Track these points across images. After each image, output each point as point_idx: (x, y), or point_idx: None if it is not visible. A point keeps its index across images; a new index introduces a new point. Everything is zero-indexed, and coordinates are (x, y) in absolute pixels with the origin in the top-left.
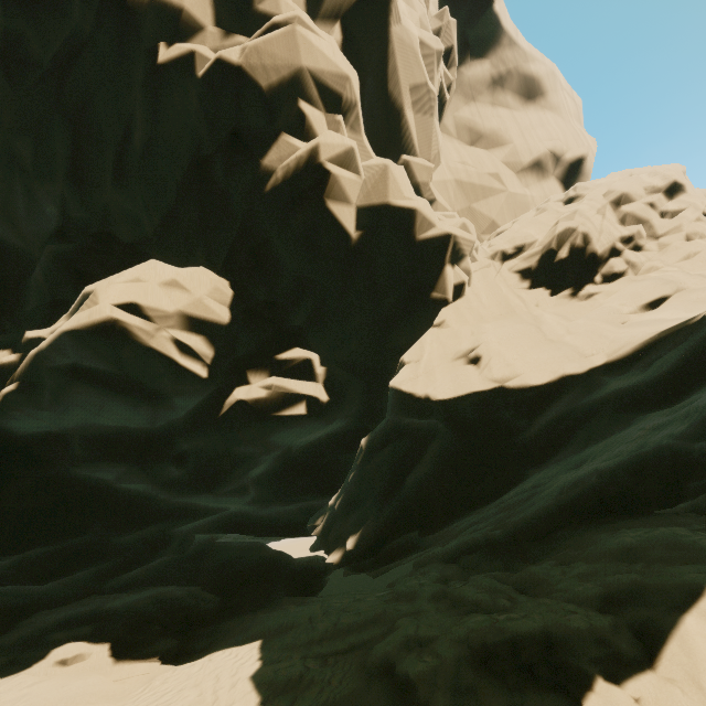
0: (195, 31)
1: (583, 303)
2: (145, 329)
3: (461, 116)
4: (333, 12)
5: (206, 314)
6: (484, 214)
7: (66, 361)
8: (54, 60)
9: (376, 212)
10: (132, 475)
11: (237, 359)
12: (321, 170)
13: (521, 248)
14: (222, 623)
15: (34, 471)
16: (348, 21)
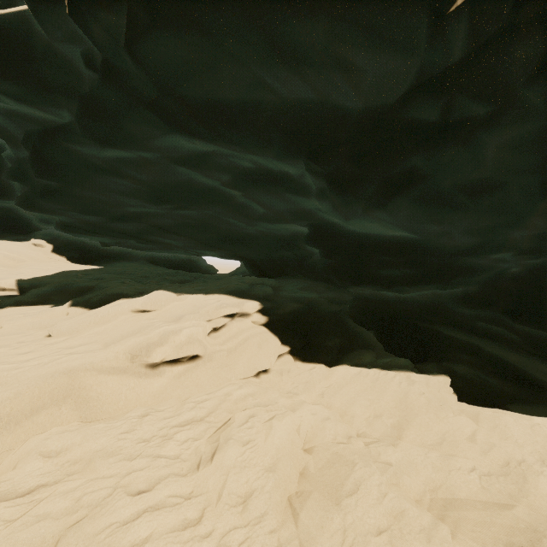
0: None
1: None
2: None
3: None
4: None
5: None
6: None
7: None
8: None
9: None
10: None
11: None
12: None
13: None
14: (111, 259)
15: None
16: None
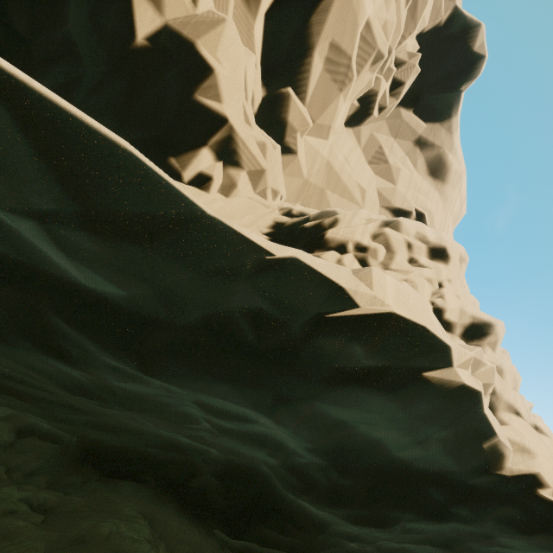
0: None
1: None
2: None
3: (377, 138)
4: None
5: None
6: (331, 205)
7: None
8: None
9: (180, 43)
10: None
11: None
12: None
13: (303, 215)
14: None
15: None
16: None
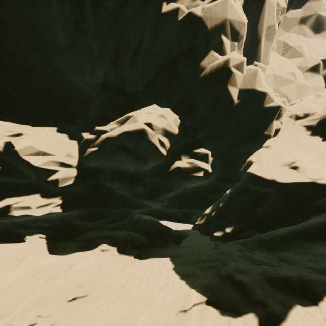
0: None
1: None
2: (151, 134)
3: (280, 40)
4: None
5: (171, 130)
6: (283, 93)
7: (119, 142)
8: (114, 6)
9: (248, 92)
10: (125, 188)
11: (176, 149)
12: (228, 70)
13: (307, 115)
14: (150, 248)
15: (93, 181)
16: None
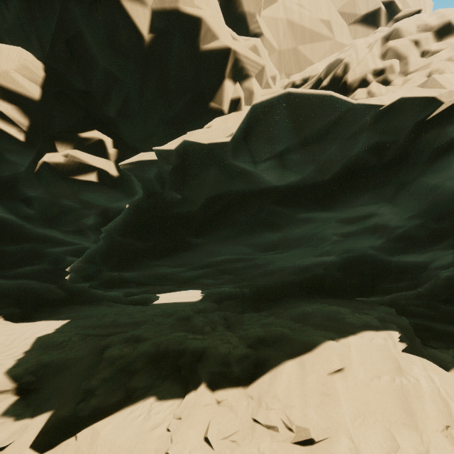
0: None
1: None
2: None
3: None
4: None
5: (15, 87)
6: (307, 57)
7: None
8: None
9: (168, 17)
10: None
11: (53, 132)
12: None
13: (306, 80)
14: (60, 307)
15: None
16: None
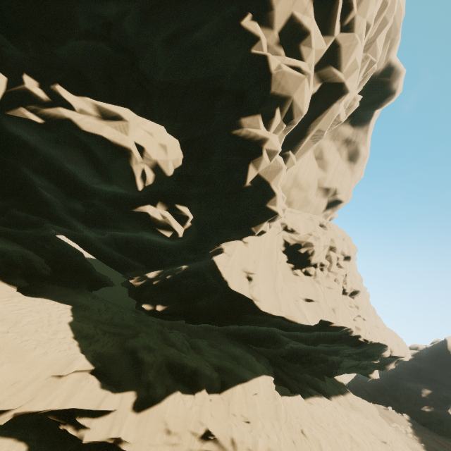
0: (269, 26)
1: (292, 276)
2: (137, 160)
3: (324, 143)
4: (323, 77)
5: (165, 168)
6: (294, 194)
7: (84, 138)
8: None
9: (263, 182)
10: (55, 193)
11: (158, 191)
12: (260, 150)
13: (293, 231)
14: (49, 285)
15: (3, 155)
16: (324, 86)
